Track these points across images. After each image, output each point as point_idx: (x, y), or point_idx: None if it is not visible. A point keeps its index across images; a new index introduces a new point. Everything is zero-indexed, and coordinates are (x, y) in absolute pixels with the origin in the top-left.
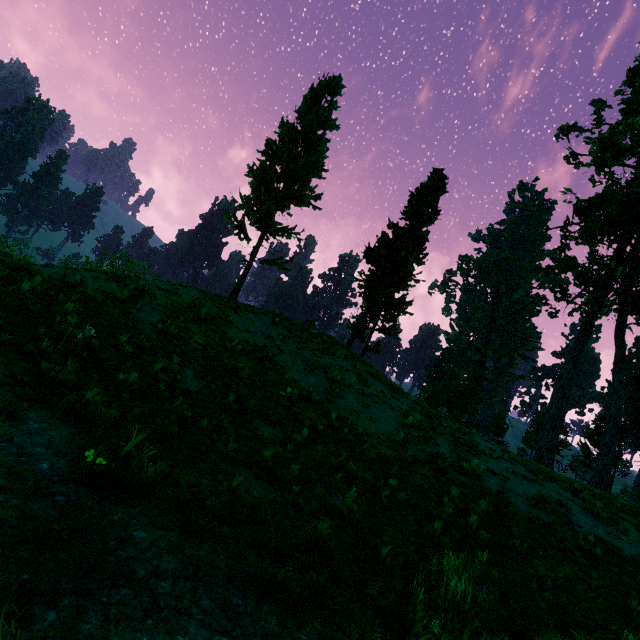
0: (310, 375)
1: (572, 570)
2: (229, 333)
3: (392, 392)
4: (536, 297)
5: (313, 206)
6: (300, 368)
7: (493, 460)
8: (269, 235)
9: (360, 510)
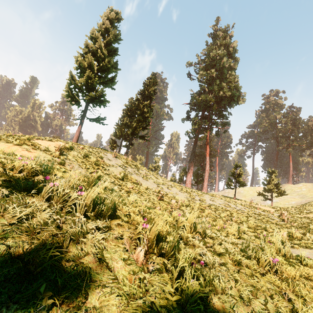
0: (146, 181)
1: (254, 220)
2: (110, 169)
3: (162, 178)
4: (187, 132)
5: (112, 87)
6: (141, 179)
7: (204, 196)
8: (95, 105)
9: (247, 228)
